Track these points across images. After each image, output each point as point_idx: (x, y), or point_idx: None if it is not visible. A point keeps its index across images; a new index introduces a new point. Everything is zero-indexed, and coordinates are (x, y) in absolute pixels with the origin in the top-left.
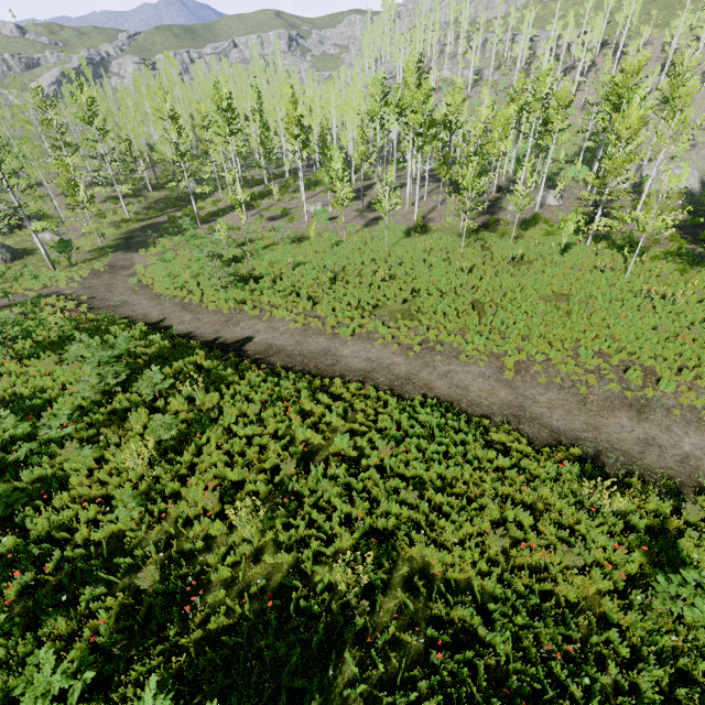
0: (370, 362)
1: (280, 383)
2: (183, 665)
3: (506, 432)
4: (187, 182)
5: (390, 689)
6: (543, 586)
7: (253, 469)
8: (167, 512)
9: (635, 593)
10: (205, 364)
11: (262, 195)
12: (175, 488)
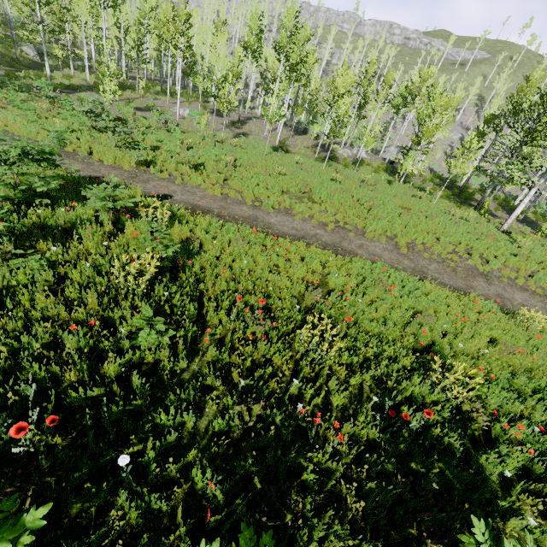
0: (298, 231)
1: (240, 231)
2: (359, 514)
3: None
4: (42, 38)
5: (528, 480)
6: None
7: (272, 299)
8: (197, 341)
9: None
10: (144, 202)
11: (122, 87)
12: (194, 314)
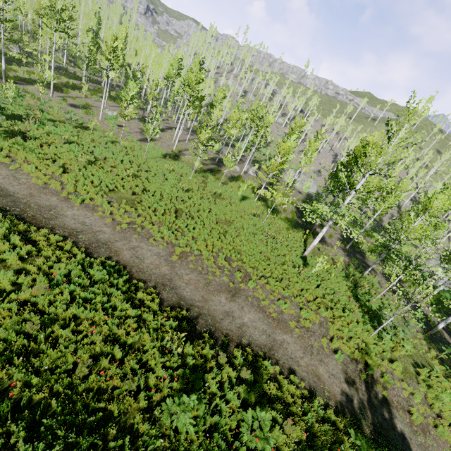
0: (83, 225)
1: None
2: None
3: (150, 293)
4: (2, 43)
5: None
6: (98, 405)
7: None
8: None
9: (157, 409)
10: None
11: (75, 87)
12: None
